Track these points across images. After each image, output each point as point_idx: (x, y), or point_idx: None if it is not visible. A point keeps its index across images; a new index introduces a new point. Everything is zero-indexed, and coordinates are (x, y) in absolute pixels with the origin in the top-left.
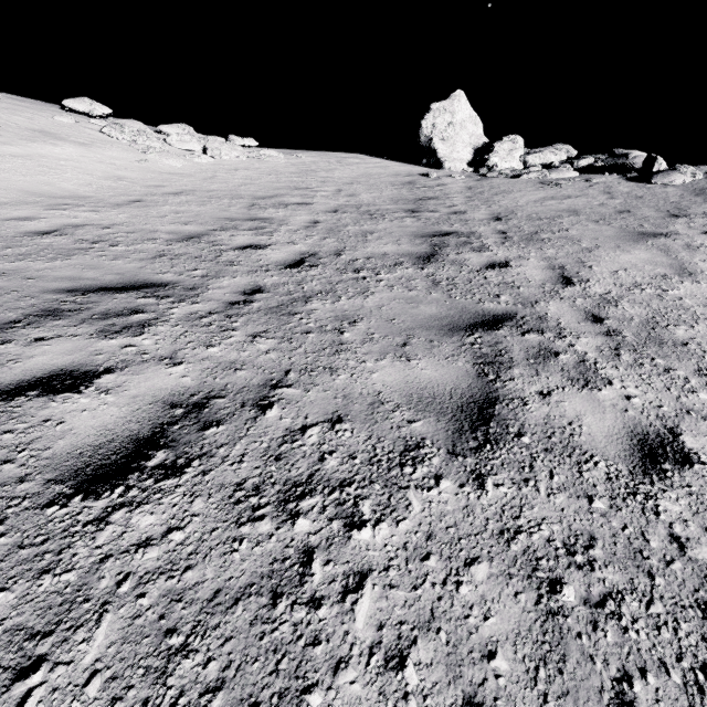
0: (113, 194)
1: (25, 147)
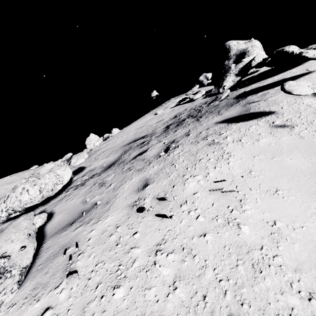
0: None
1: (16, 183)
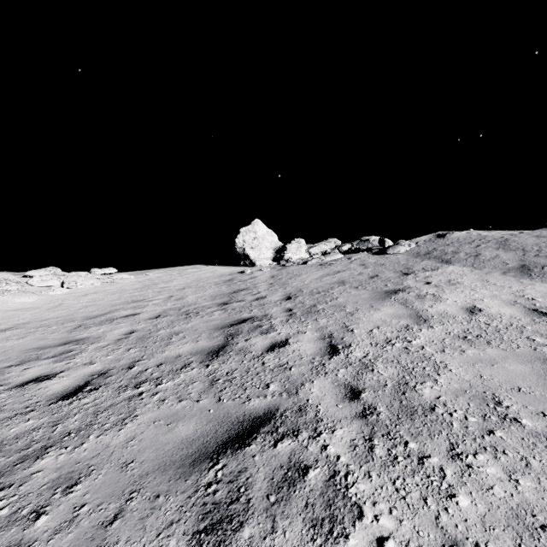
0: None
1: None
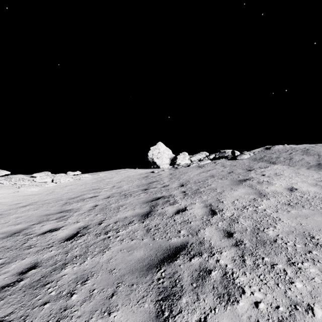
0: None
1: None
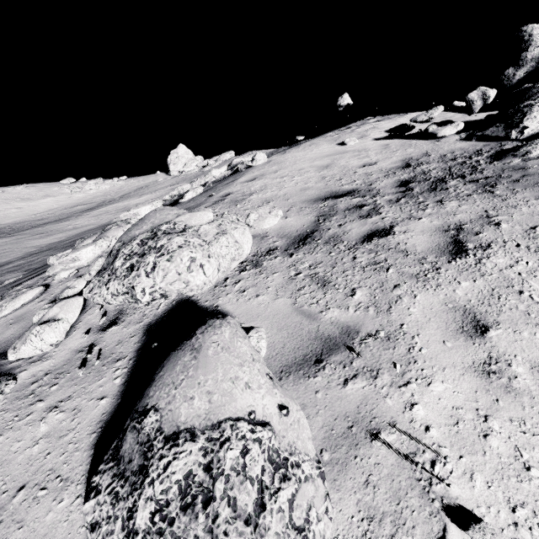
0: (47, 210)
1: (37, 201)
